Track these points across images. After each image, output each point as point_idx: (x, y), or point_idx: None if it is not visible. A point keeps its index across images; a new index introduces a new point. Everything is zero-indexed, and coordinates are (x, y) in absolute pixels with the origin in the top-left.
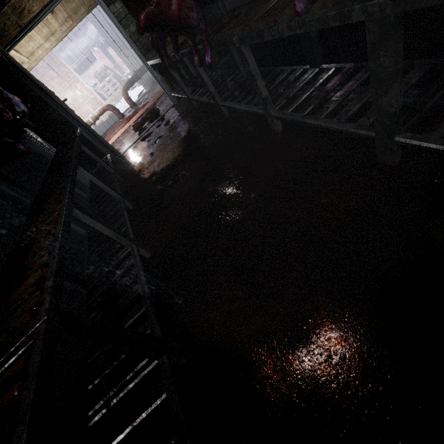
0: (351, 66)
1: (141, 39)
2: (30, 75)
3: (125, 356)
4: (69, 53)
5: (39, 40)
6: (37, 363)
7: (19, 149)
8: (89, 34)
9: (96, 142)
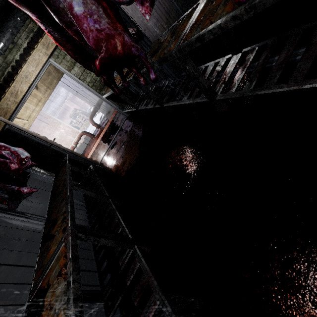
0: (274, 40)
1: (95, 84)
2: (28, 131)
3: None
4: (52, 109)
5: (32, 107)
6: None
7: (24, 193)
8: (61, 94)
9: (80, 160)
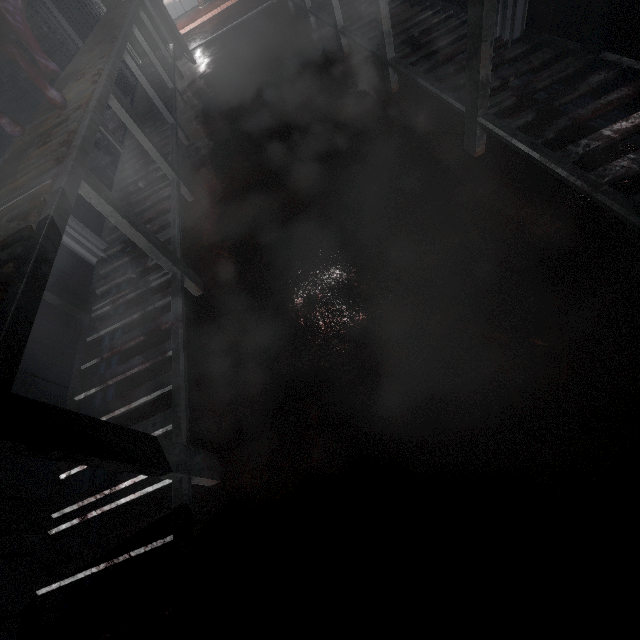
0: None
1: None
2: None
3: (147, 182)
4: None
5: None
6: (100, 91)
7: None
8: None
9: (159, 19)
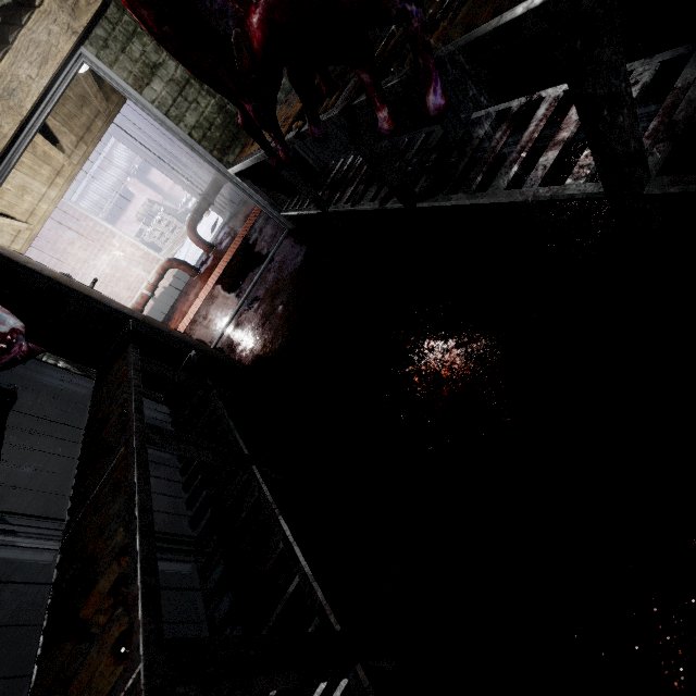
0: None
1: (209, 133)
2: (15, 255)
3: None
4: (93, 198)
5: (39, 189)
6: None
7: None
8: (117, 163)
9: (165, 337)
